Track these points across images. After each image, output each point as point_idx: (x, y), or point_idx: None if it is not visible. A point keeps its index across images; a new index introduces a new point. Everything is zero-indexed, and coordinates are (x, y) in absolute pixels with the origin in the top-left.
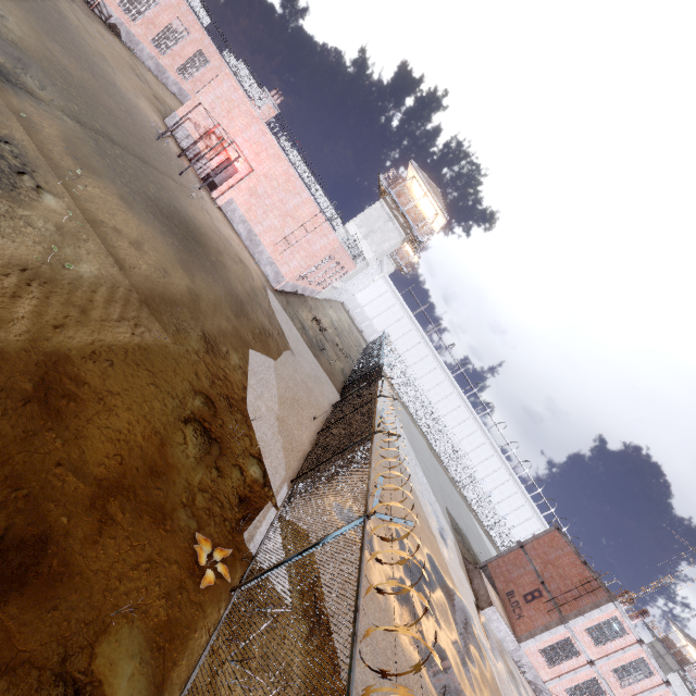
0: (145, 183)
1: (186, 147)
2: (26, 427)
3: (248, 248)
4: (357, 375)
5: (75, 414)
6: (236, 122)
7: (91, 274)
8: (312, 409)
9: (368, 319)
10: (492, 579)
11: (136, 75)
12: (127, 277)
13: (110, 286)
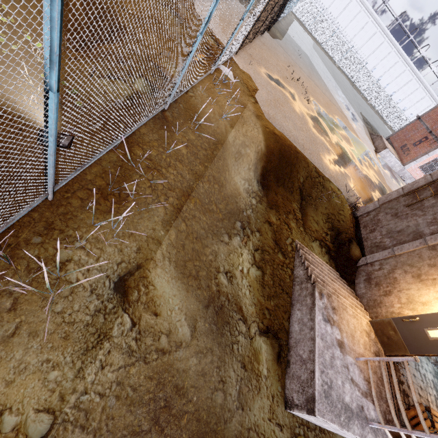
0: None
1: None
2: None
3: None
4: None
5: None
6: None
7: None
8: None
9: None
10: (391, 144)
11: None
12: None
13: None
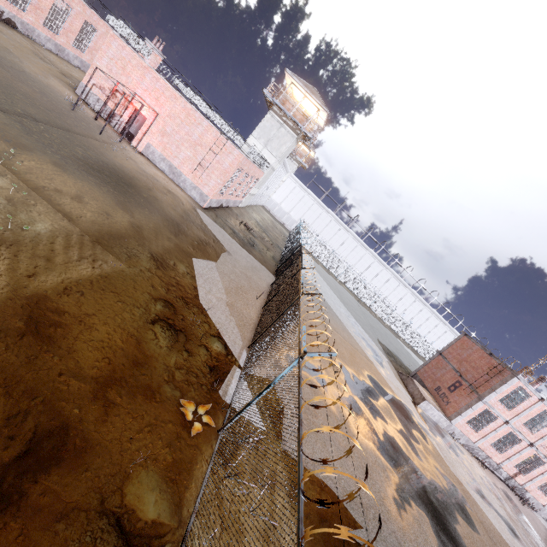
0: (72, 148)
1: (99, 110)
2: (28, 354)
3: (173, 180)
4: (285, 258)
5: (63, 337)
6: (132, 76)
7: (47, 230)
8: (254, 292)
9: (286, 213)
10: (422, 382)
11: (40, 59)
12: (77, 226)
13: (64, 236)
